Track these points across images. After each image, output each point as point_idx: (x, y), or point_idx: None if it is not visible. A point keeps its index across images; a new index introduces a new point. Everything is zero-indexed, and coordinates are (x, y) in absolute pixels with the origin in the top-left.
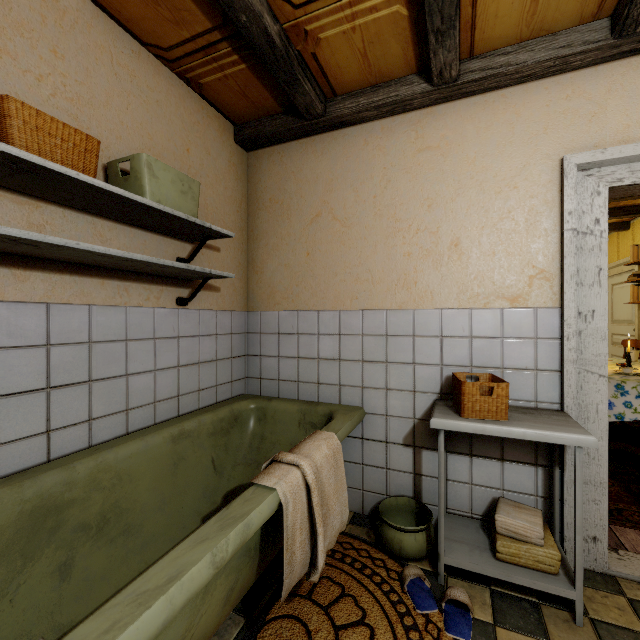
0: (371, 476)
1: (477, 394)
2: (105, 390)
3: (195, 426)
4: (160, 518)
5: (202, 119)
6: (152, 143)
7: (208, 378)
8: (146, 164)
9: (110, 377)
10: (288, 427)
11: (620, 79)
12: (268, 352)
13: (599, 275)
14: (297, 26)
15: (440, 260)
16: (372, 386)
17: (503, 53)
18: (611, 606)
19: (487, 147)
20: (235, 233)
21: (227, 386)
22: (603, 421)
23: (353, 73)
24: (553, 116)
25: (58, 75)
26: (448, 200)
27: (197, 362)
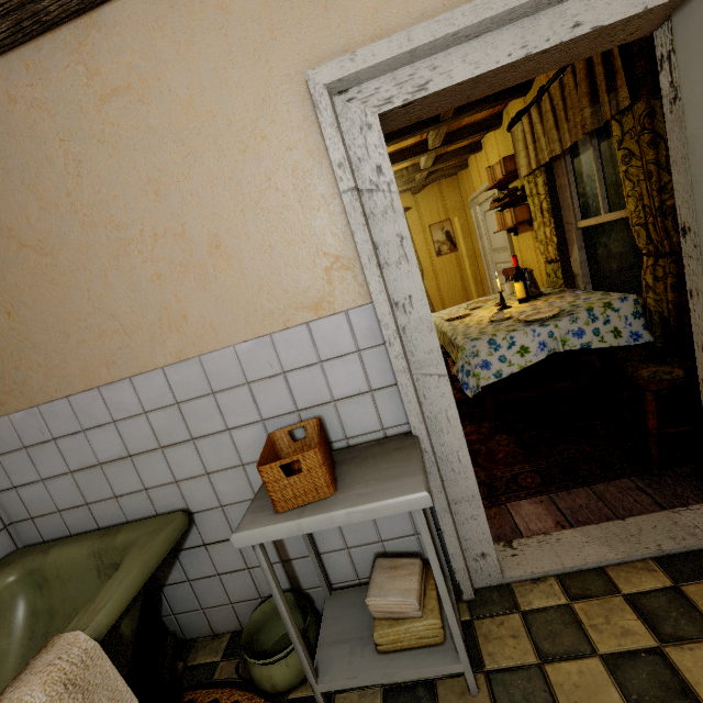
0: (234, 584)
1: (282, 477)
2: None
3: None
4: None
5: None
6: None
7: None
8: None
9: None
10: (84, 583)
11: None
12: (23, 479)
13: (403, 246)
14: None
15: (205, 275)
16: (188, 476)
17: None
18: (507, 637)
19: (201, 76)
20: None
21: None
22: (457, 428)
23: None
24: (275, 6)
25: None
26: (179, 177)
27: None
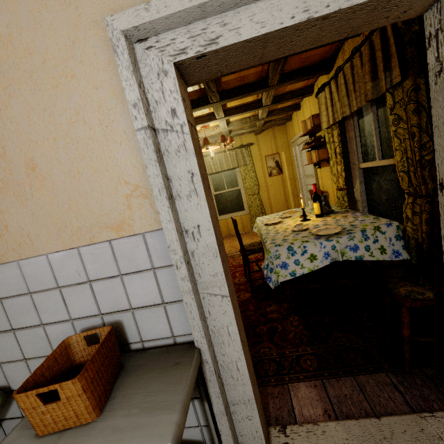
0: None
1: (39, 405)
2: None
3: None
4: None
5: None
6: None
7: None
8: None
9: None
10: None
11: None
12: None
13: (193, 182)
14: None
15: (22, 192)
16: (9, 360)
17: None
18: None
19: (19, 16)
20: None
21: None
22: (236, 342)
23: None
24: None
25: None
26: (0, 105)
27: None
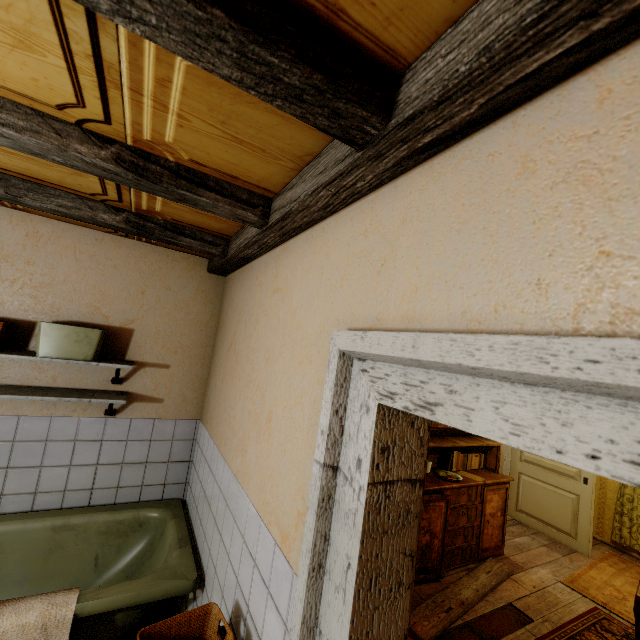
0: None
1: None
2: (20, 475)
3: (84, 521)
4: (17, 591)
5: (166, 265)
6: (103, 296)
7: (133, 478)
8: (41, 329)
9: (26, 466)
10: (162, 556)
11: (417, 199)
12: (197, 466)
13: (346, 576)
14: (139, 209)
15: (260, 433)
16: (212, 557)
17: (291, 186)
18: None
19: (304, 297)
20: (195, 350)
21: (158, 488)
22: None
23: (215, 223)
24: (350, 261)
25: (28, 275)
26: (275, 358)
27: (121, 462)
